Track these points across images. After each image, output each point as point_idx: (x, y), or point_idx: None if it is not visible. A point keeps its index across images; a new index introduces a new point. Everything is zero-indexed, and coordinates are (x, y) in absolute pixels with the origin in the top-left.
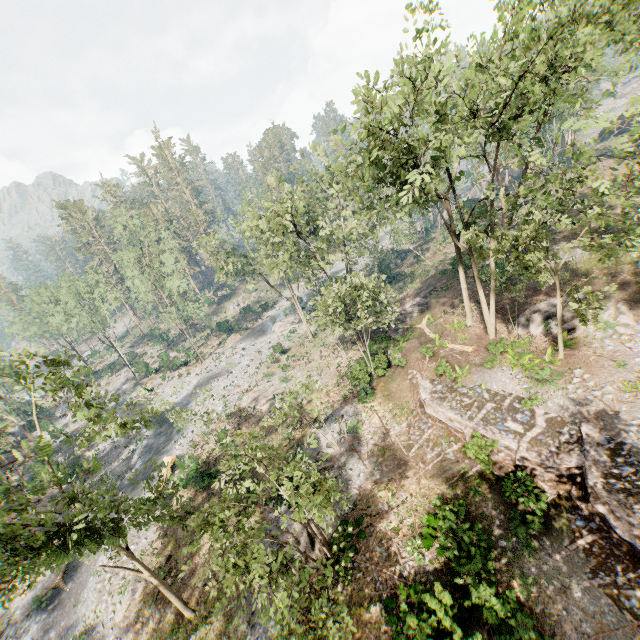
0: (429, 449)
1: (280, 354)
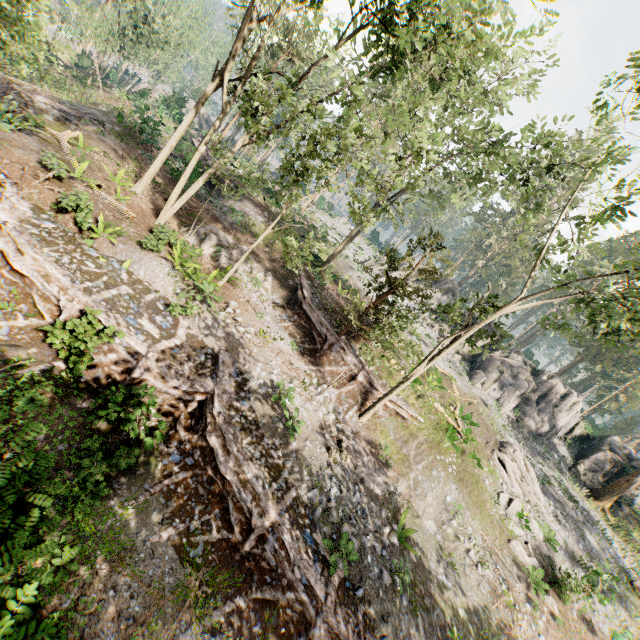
0: None
1: None
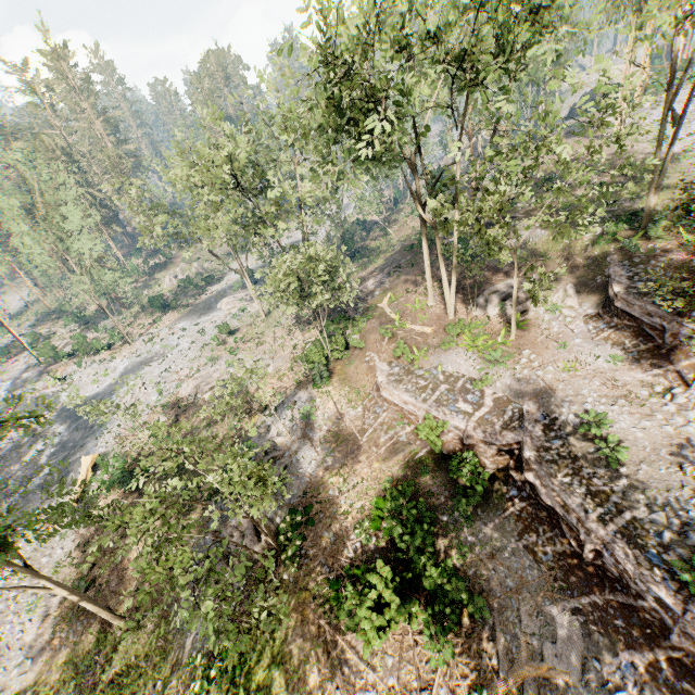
0: (383, 433)
1: (227, 335)
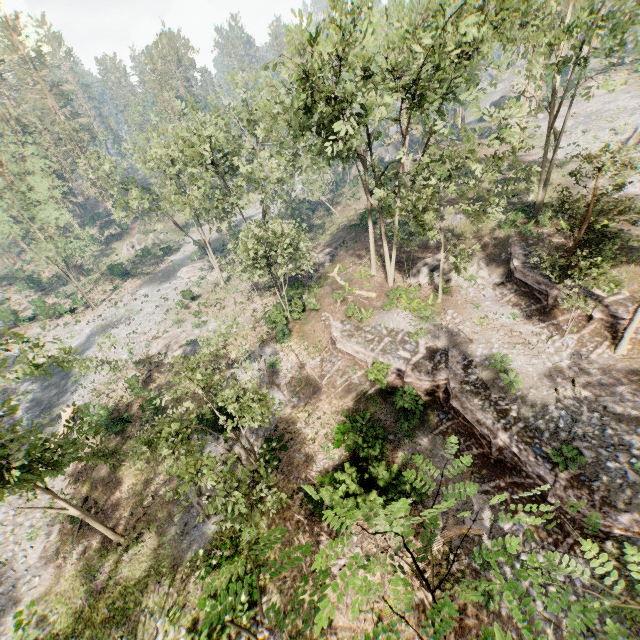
0: (339, 377)
1: (190, 300)
